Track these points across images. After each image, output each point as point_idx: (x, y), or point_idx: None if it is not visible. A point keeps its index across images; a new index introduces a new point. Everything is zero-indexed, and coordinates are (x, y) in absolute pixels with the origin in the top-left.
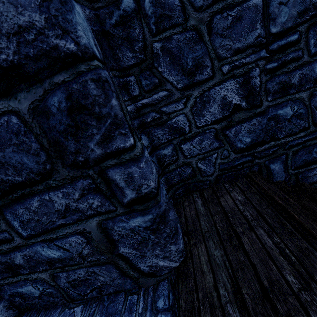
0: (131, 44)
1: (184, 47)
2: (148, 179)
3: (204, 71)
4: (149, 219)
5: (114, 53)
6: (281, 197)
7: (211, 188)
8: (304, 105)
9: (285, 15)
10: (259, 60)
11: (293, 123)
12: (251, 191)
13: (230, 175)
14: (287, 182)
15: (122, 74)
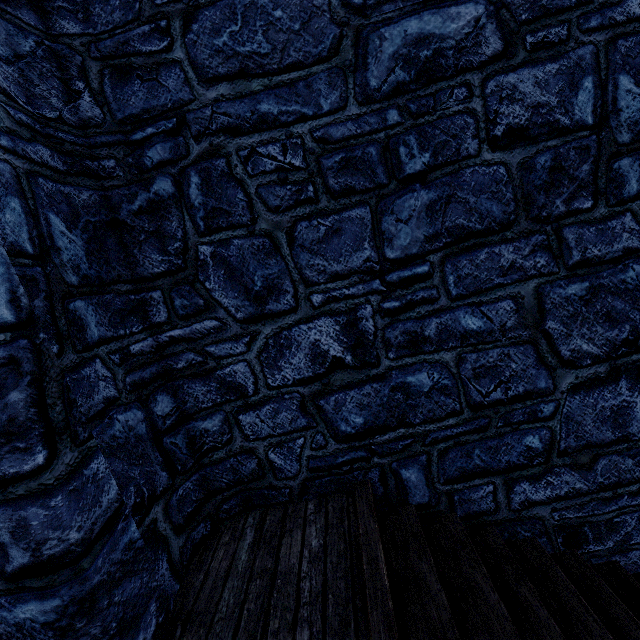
0: (163, 241)
1: (250, 259)
2: (66, 527)
3: (282, 297)
4: (54, 607)
5: (129, 254)
6: (371, 556)
7: (283, 508)
8: (450, 373)
9: (407, 237)
10: (371, 293)
11: (435, 400)
12: (339, 531)
13: (328, 482)
14: (433, 506)
15: (139, 287)
